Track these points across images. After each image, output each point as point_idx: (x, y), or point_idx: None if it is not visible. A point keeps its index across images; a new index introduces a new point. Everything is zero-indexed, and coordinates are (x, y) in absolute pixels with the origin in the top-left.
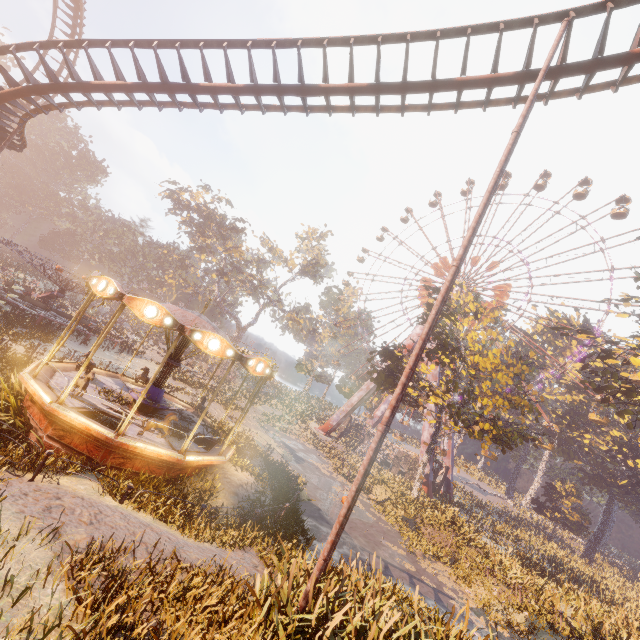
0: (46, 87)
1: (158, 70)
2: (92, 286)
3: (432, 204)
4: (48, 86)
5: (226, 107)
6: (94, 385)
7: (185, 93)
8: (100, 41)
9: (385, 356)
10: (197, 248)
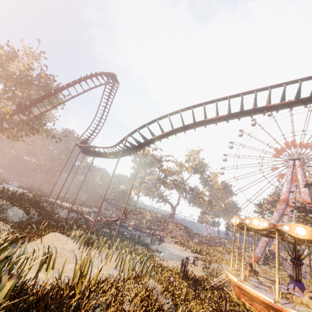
0: (182, 128)
1: (241, 106)
2: (286, 231)
3: (254, 123)
4: (183, 127)
5: (264, 112)
6: (261, 289)
7: (256, 112)
8: (210, 101)
9: (310, 212)
10: (147, 173)
